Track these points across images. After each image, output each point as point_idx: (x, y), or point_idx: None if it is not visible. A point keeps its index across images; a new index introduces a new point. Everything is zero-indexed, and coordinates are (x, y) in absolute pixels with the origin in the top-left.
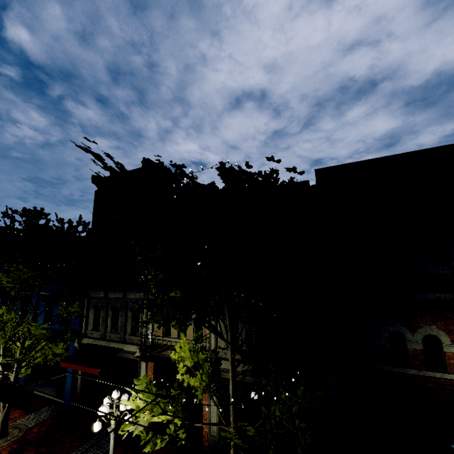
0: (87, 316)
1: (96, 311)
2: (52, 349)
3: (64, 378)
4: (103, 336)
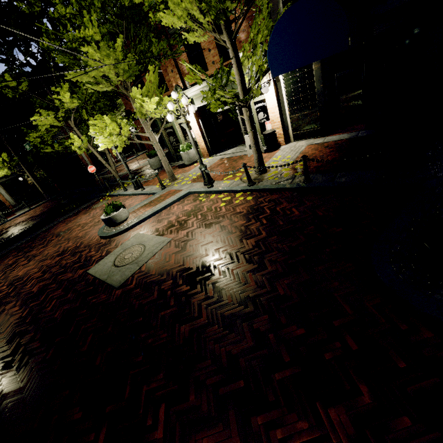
0: None
1: None
2: None
3: None
4: None
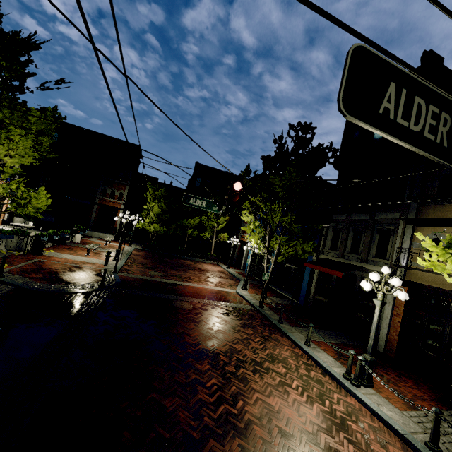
0: (325, 236)
1: (334, 233)
2: (301, 247)
3: (300, 285)
4: (341, 255)
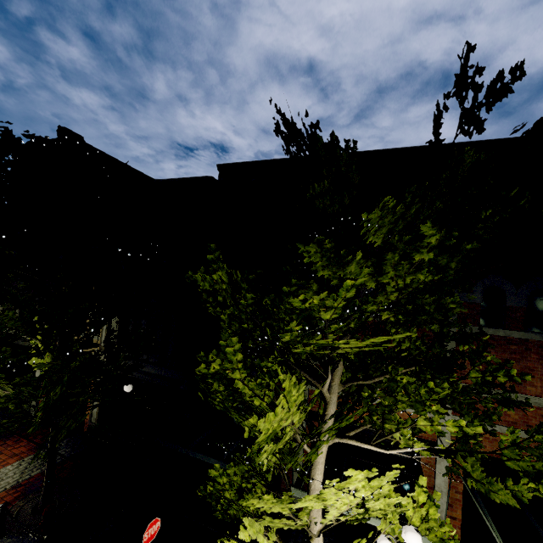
0: None
1: None
2: None
3: None
4: None
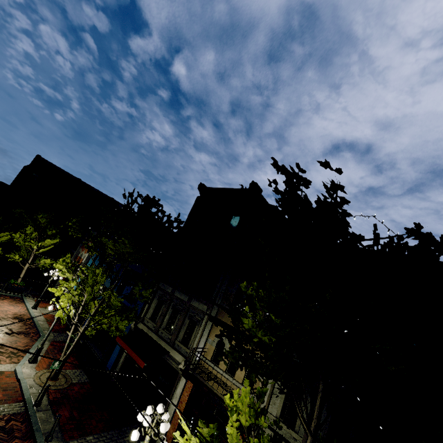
0: (150, 303)
1: (158, 303)
2: (117, 322)
3: (112, 350)
4: (157, 330)
